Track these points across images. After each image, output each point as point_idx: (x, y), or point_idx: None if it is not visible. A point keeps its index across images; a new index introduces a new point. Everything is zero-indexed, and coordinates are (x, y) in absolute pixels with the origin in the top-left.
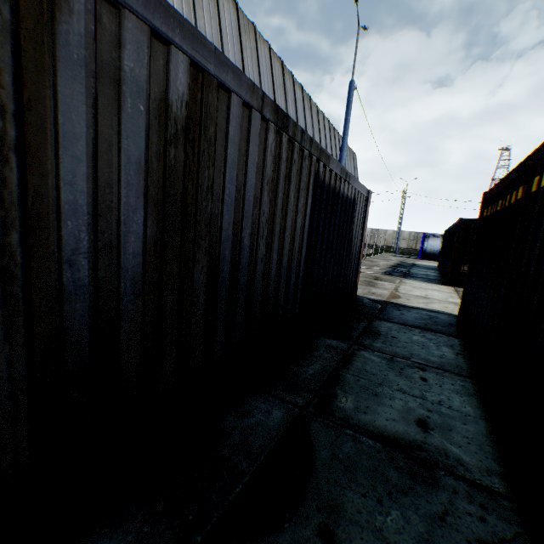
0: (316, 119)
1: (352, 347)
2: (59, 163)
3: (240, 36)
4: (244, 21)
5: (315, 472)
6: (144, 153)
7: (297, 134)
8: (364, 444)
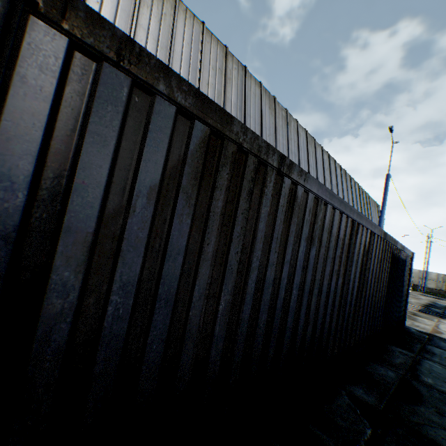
0: (349, 184)
1: (417, 356)
2: (351, 268)
3: (307, 146)
4: (309, 137)
5: (424, 397)
6: (360, 261)
7: (388, 238)
8: (445, 396)
